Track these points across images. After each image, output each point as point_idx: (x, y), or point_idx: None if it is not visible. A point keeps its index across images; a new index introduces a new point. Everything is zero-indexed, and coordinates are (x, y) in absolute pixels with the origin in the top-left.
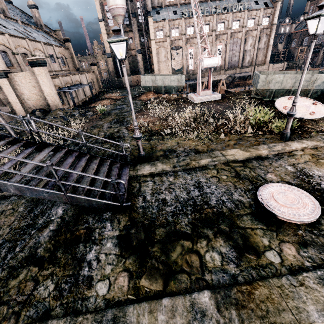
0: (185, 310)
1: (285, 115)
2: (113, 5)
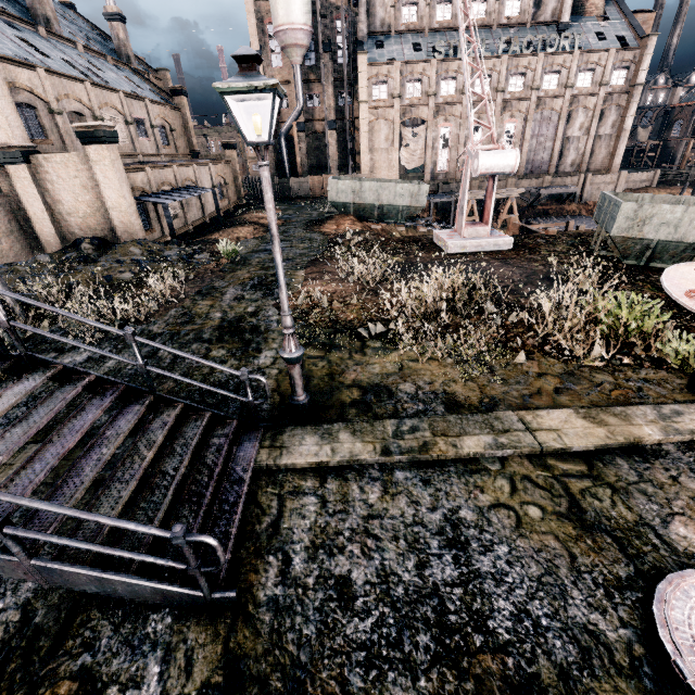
0: None
1: (690, 312)
2: (285, 24)
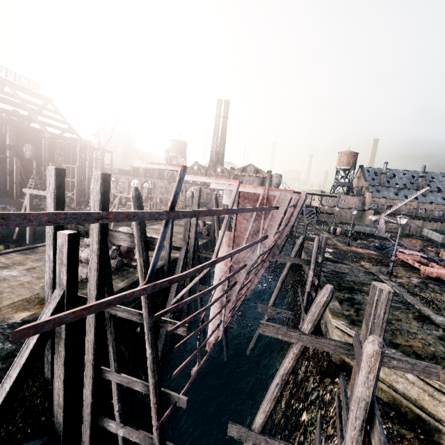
0: None
1: None
2: None
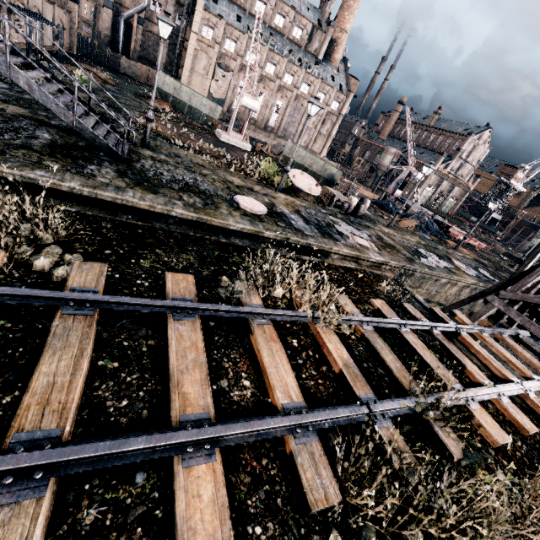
0: (164, 200)
1: (293, 183)
2: None
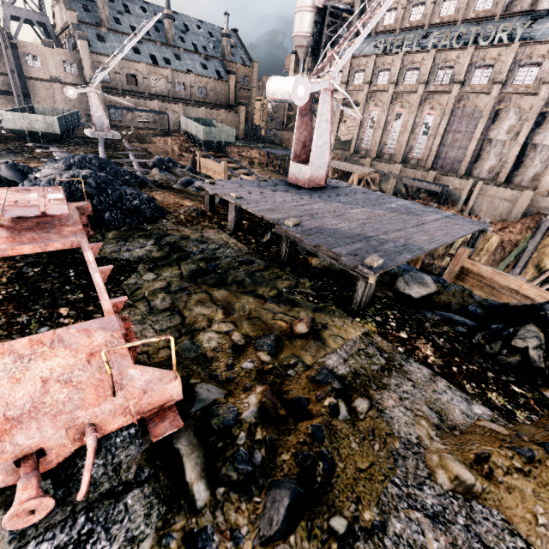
0: None
1: None
2: (294, 33)
